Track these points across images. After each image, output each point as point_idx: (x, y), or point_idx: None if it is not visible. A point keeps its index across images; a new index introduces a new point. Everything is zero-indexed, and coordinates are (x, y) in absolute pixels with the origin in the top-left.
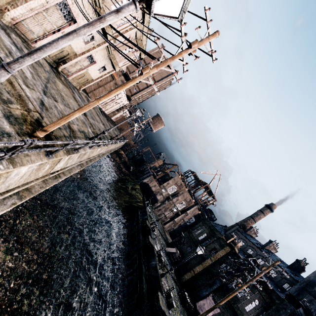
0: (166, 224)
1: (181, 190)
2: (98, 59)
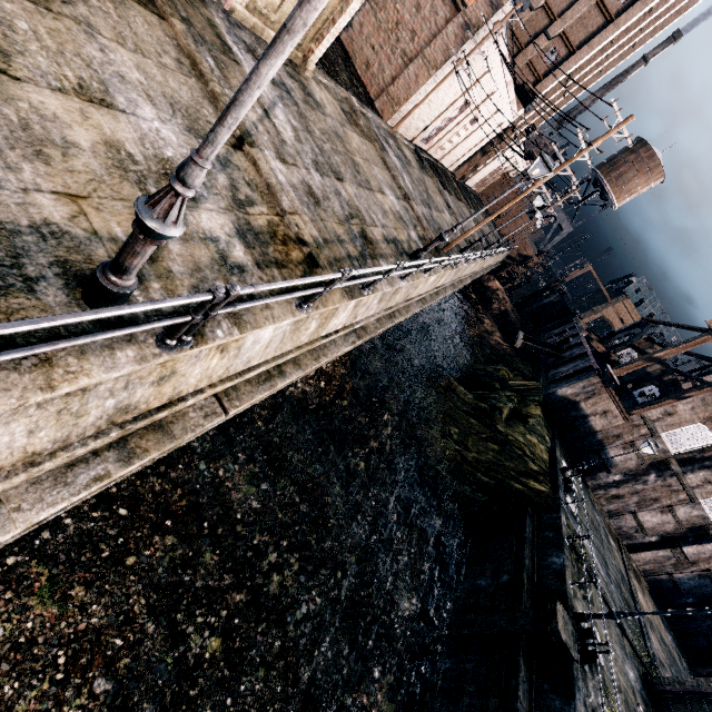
0: (640, 551)
1: None
2: None
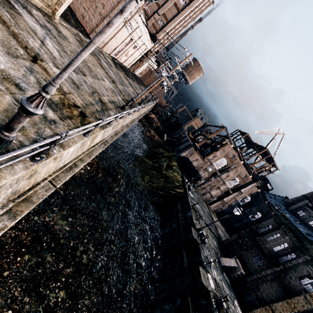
0: (212, 204)
1: (233, 164)
2: None
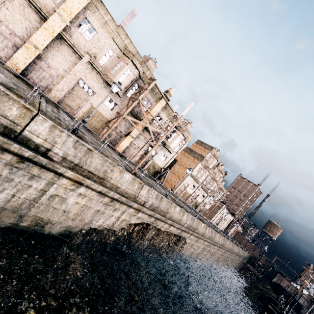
0: None
1: None
2: (207, 201)
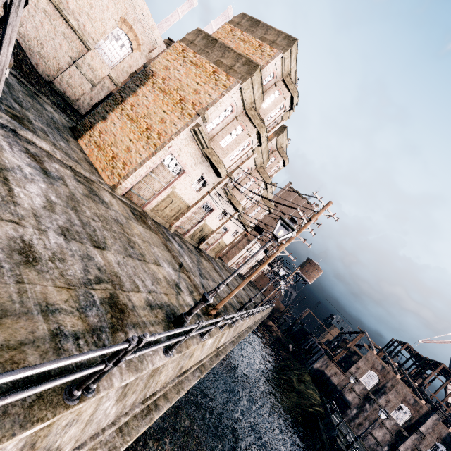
0: None
1: (388, 380)
2: (231, 227)
